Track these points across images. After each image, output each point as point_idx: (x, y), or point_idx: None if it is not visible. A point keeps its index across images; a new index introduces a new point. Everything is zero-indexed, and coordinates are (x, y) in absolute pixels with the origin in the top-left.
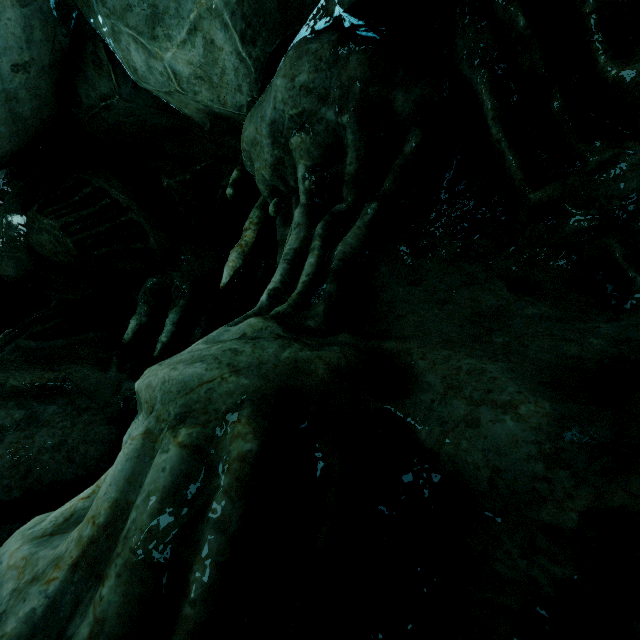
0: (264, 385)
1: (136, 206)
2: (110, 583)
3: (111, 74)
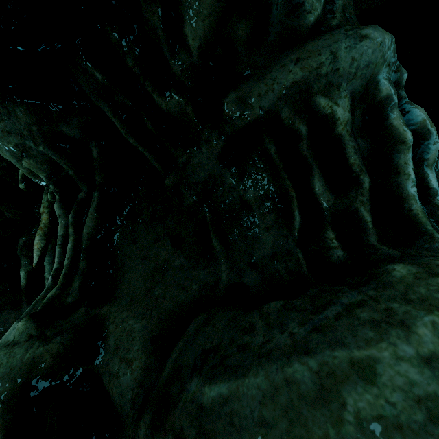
0: (12, 386)
1: None
2: None
3: None
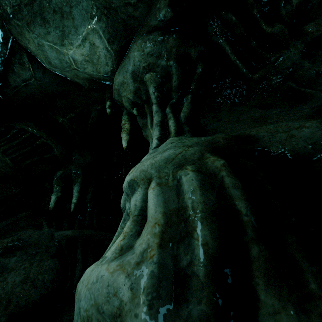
0: (205, 148)
1: (45, 135)
2: (199, 228)
3: (30, 68)
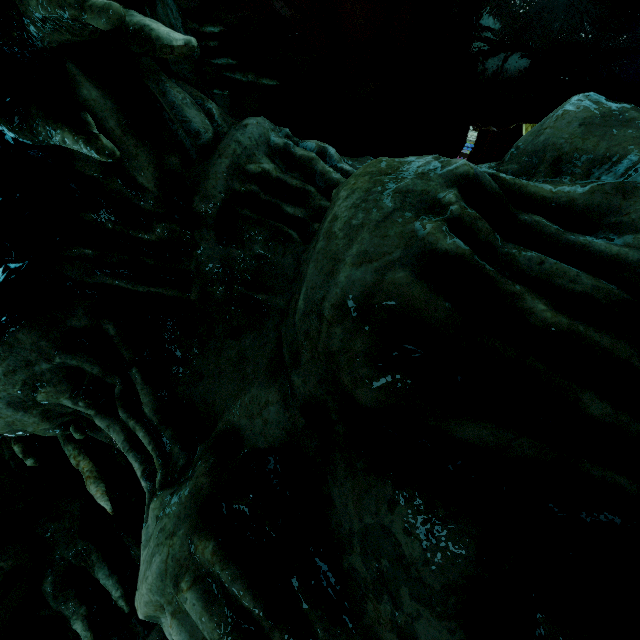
0: (190, 521)
1: None
2: None
3: None
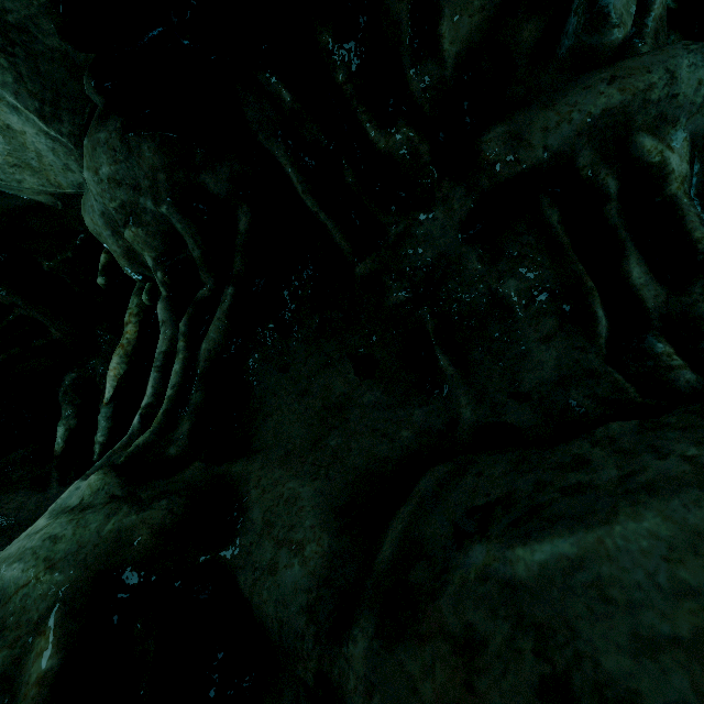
0: (80, 575)
1: (21, 300)
2: None
3: None
